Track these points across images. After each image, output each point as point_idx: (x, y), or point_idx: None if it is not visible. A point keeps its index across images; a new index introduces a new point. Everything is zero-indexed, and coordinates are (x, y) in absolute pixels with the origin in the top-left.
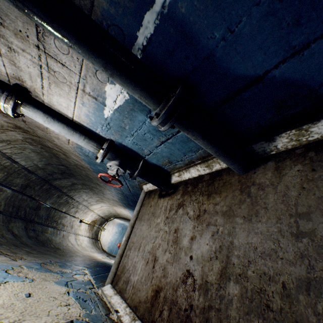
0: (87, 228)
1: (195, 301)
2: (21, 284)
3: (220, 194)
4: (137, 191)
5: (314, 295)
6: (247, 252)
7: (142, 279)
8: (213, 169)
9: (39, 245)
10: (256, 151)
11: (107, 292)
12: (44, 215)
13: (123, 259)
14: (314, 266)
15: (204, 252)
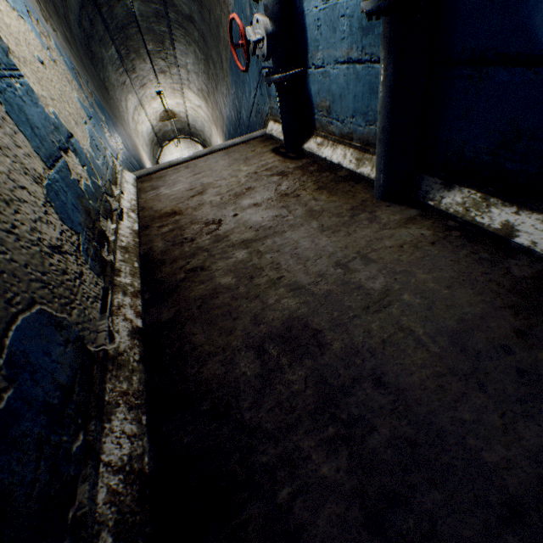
0: (159, 114)
1: (201, 240)
2: (39, 45)
3: (331, 196)
4: (258, 125)
5: (291, 295)
6: (286, 245)
7: (172, 196)
8: (359, 170)
9: (85, 52)
10: (420, 187)
11: (126, 177)
12: (118, 18)
13: (170, 170)
14: (319, 285)
15: (252, 220)
